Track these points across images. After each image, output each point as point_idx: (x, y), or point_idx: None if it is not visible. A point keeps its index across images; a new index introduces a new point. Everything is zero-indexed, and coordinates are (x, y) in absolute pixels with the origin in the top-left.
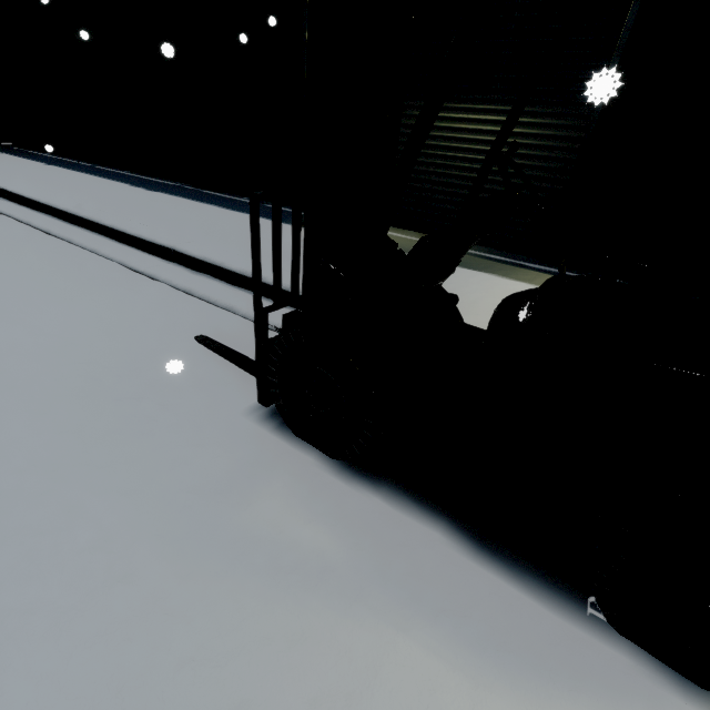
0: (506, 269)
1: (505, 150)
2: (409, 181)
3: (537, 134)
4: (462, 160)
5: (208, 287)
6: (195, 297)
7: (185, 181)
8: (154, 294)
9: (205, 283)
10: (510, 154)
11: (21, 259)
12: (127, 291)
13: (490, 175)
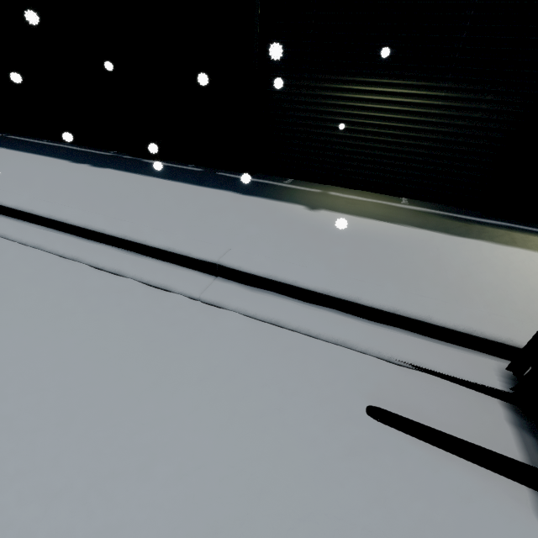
0: (481, 230)
1: (454, 122)
2: (359, 148)
3: (486, 109)
4: (412, 130)
5: (291, 313)
6: (284, 328)
7: (118, 149)
8: (243, 335)
9: (280, 305)
10: (459, 126)
11: (43, 304)
12: (210, 336)
13: (439, 143)
